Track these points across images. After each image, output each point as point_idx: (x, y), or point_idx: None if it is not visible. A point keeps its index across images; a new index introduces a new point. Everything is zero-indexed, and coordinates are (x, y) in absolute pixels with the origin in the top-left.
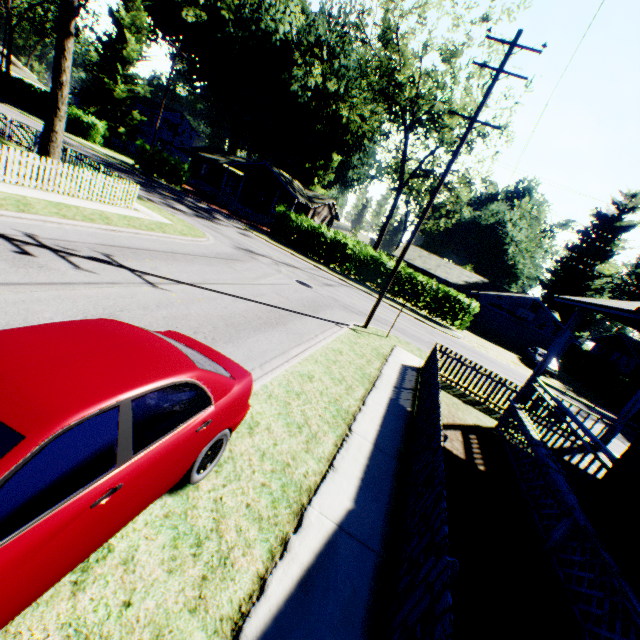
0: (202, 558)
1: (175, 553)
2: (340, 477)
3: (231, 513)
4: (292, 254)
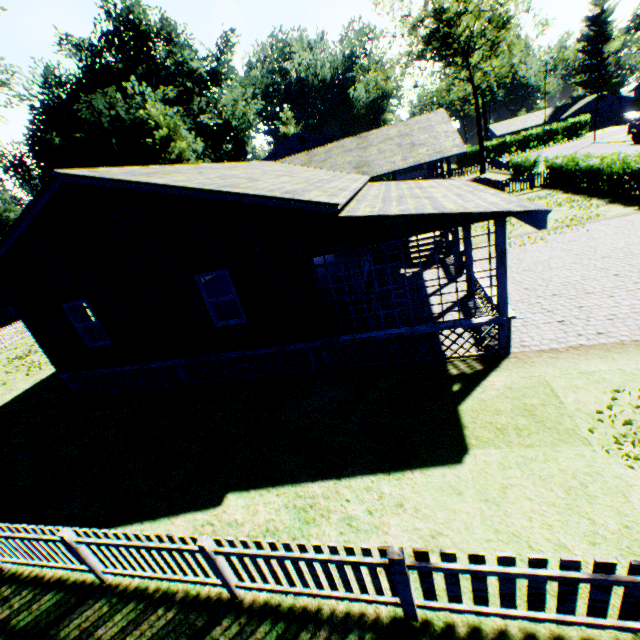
0: None
1: None
2: None
3: None
4: None
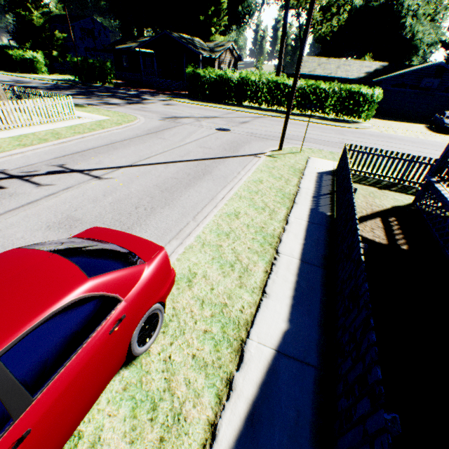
0: (158, 421)
1: (134, 423)
2: (273, 302)
3: (179, 369)
4: (210, 106)
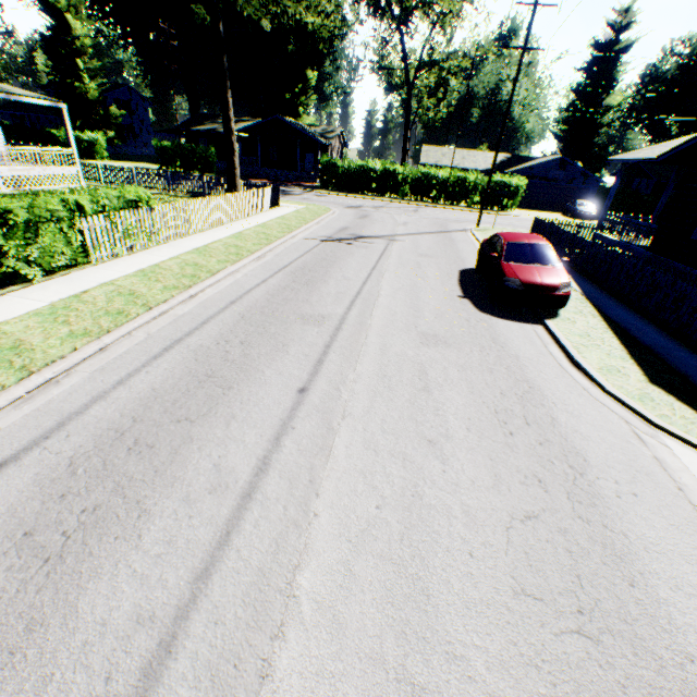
0: None
1: None
2: None
3: None
4: (359, 198)
